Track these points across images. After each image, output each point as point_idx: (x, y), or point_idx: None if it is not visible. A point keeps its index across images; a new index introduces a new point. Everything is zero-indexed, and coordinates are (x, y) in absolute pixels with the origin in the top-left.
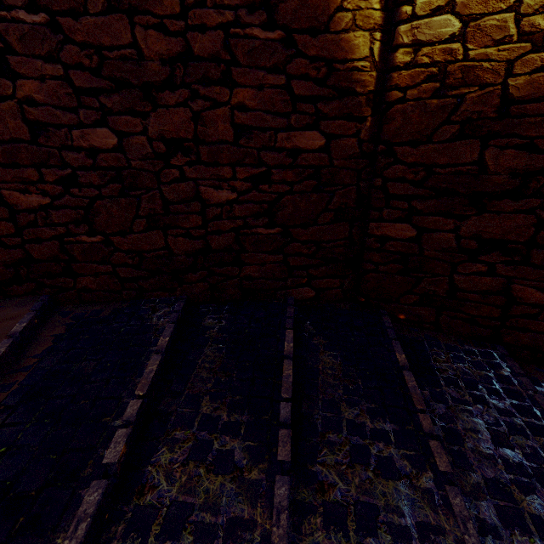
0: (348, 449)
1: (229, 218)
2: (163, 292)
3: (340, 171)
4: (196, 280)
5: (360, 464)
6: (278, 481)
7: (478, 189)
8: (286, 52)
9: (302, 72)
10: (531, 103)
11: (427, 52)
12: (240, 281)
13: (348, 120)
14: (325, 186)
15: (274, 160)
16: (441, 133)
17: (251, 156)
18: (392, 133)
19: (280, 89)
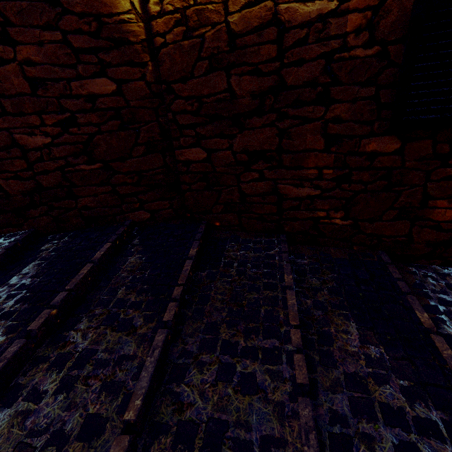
0: (104, 317)
1: (51, 160)
2: (12, 228)
3: (138, 110)
4: (39, 214)
5: (106, 326)
6: (15, 343)
7: (235, 112)
8: (54, 11)
9: (75, 28)
10: (248, 35)
11: (169, 1)
12: (80, 212)
13: (131, 66)
14: (129, 124)
15: (76, 106)
16: (198, 68)
17: (52, 105)
18: (166, 73)
19: (60, 44)
